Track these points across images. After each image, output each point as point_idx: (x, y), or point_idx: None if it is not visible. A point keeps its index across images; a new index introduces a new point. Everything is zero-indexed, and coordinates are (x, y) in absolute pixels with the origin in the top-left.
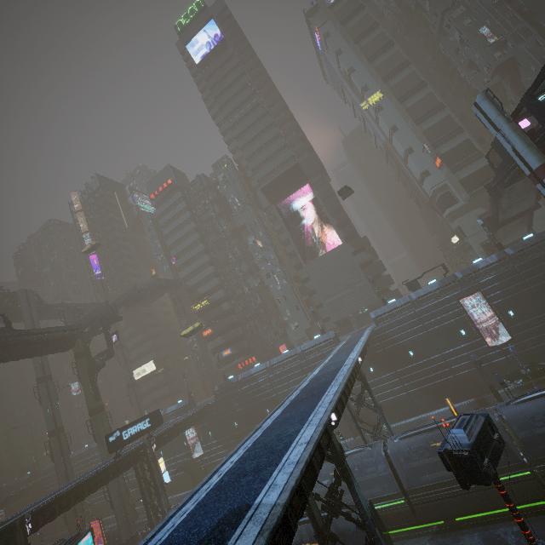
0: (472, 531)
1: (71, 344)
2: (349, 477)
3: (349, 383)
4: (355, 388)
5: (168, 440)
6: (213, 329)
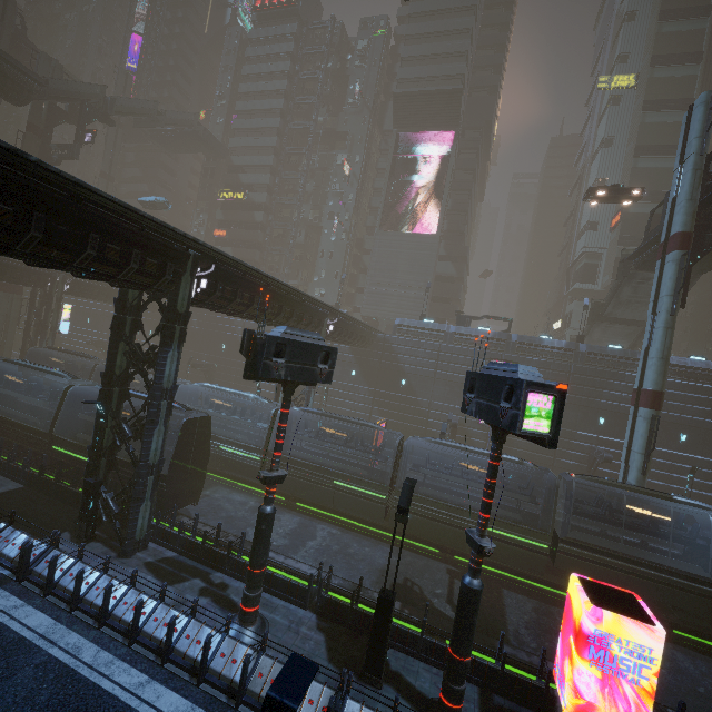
0: (299, 515)
1: (22, 97)
2: (169, 338)
3: (277, 308)
4: None
5: (89, 295)
6: (228, 234)
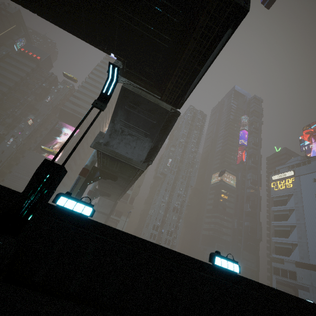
0: None
1: None
2: None
3: None
4: None
5: None
6: None
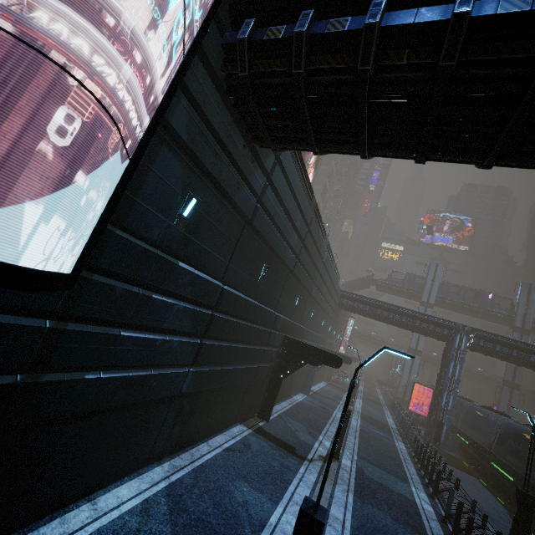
0: None
1: None
2: None
3: None
4: (323, 339)
5: None
6: None
